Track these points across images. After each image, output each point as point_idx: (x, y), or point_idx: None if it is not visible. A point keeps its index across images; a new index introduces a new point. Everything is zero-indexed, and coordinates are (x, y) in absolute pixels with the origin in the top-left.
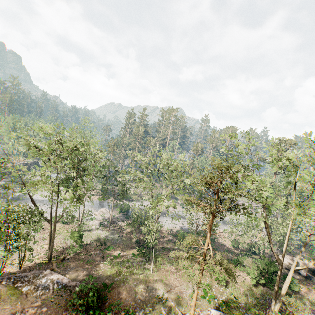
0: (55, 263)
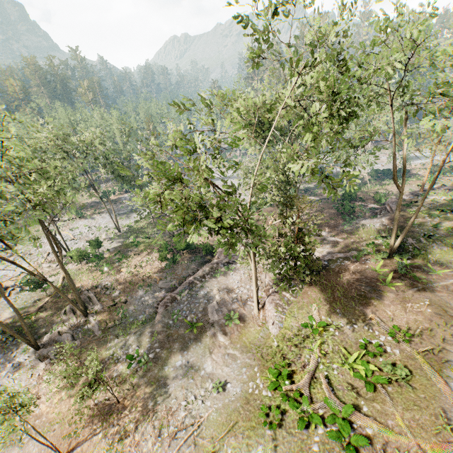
0: None
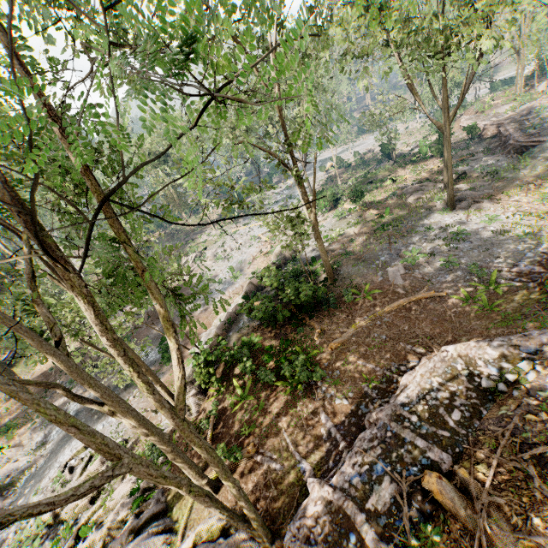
0: None
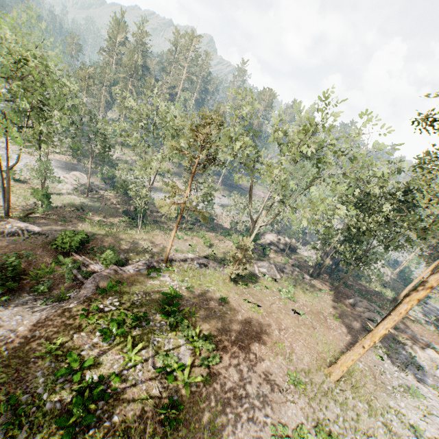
0: (18, 218)
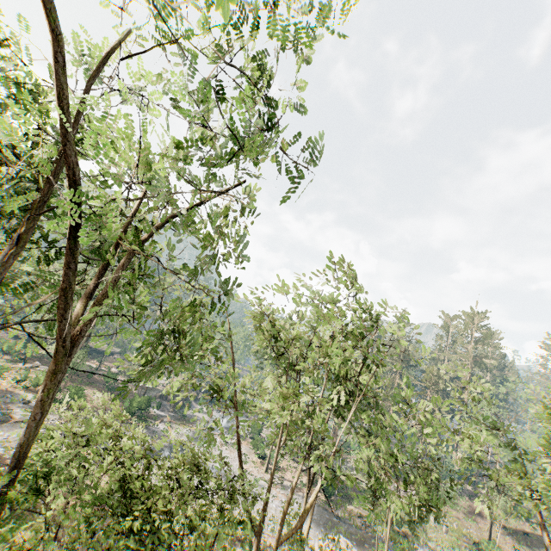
0: None
